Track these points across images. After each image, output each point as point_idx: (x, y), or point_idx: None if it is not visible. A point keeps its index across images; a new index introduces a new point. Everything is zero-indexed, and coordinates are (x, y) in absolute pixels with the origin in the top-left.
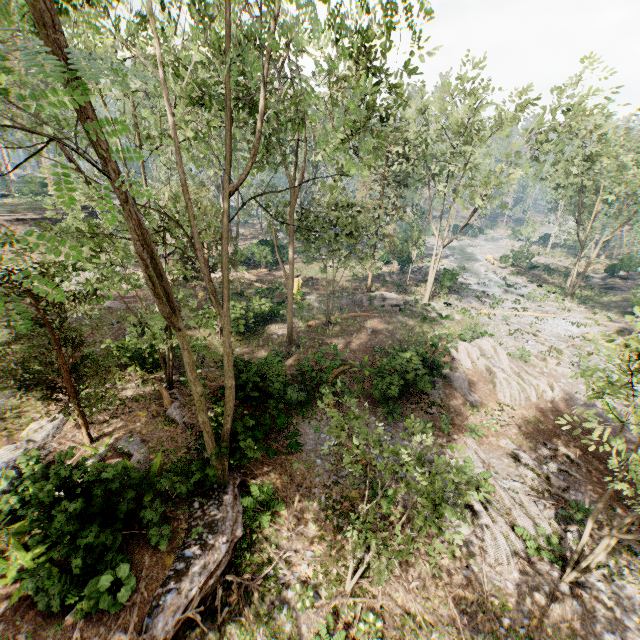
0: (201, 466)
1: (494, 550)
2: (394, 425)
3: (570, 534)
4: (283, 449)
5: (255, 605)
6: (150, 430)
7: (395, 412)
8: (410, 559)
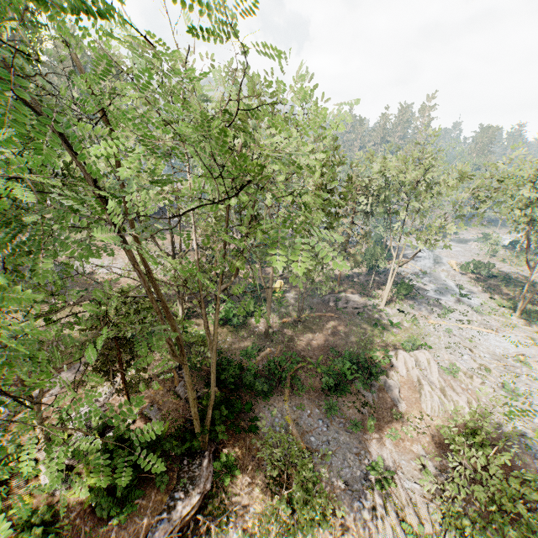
0: (191, 438)
1: (383, 536)
2: (331, 418)
3: None
4: (247, 427)
5: (212, 537)
6: (164, 401)
7: (334, 408)
8: (320, 529)
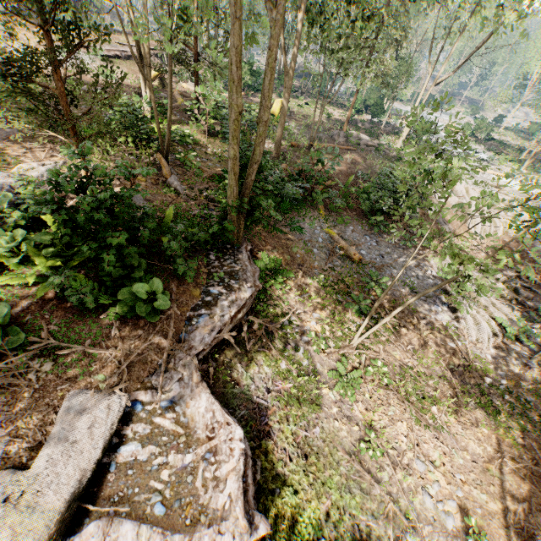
0: (220, 218)
1: (475, 332)
2: (378, 235)
3: (534, 330)
4: (282, 235)
5: (275, 343)
6: (152, 193)
7: (380, 225)
8: (403, 331)
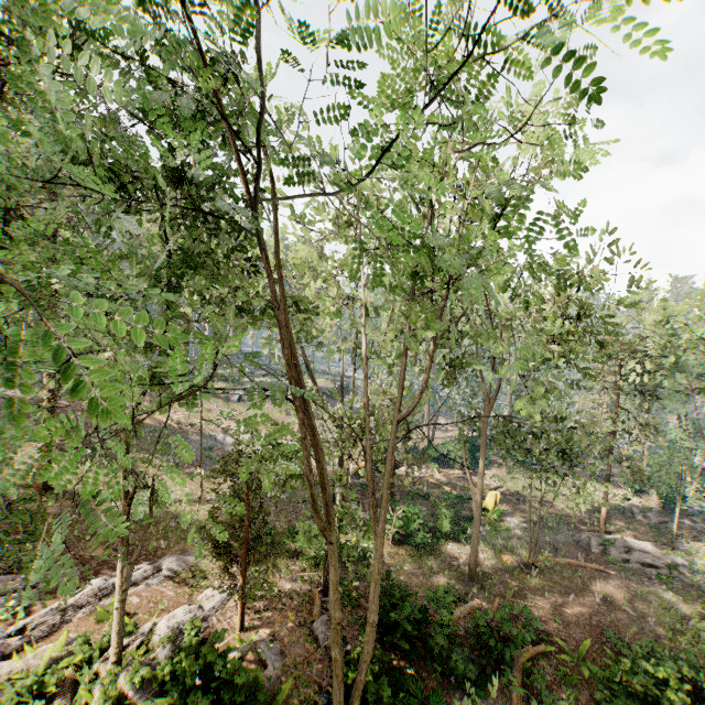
0: None
1: None
2: None
3: None
4: None
5: None
6: (292, 640)
7: None
8: None
